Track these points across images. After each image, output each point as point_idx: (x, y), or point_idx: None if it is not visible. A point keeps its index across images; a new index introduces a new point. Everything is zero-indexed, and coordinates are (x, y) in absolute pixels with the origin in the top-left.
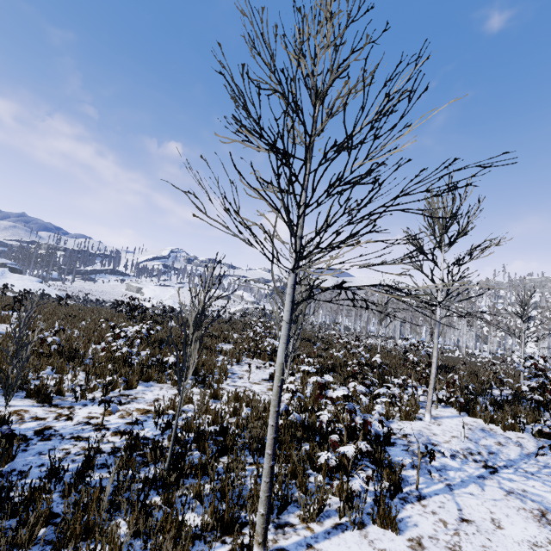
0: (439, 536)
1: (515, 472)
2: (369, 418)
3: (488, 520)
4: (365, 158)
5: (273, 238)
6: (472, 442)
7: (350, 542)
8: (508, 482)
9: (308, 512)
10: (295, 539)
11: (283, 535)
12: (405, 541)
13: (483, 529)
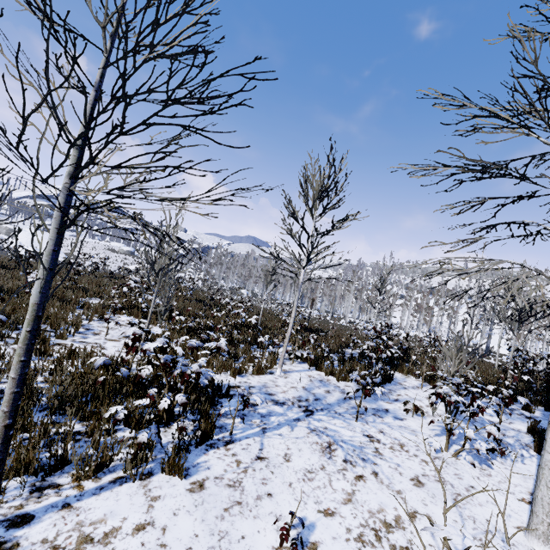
0: (226, 476)
1: (327, 413)
2: (188, 371)
3: (282, 455)
4: (150, 51)
5: (41, 142)
6: (306, 391)
7: (123, 495)
8: (316, 422)
9: (83, 470)
10: (52, 501)
11: (37, 499)
12: (187, 485)
13: (272, 464)
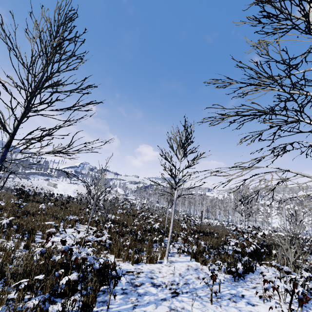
0: None
1: (189, 296)
2: (79, 257)
3: None
4: (35, 88)
5: None
6: (180, 276)
7: None
8: (178, 302)
9: None
10: None
11: None
12: None
13: None
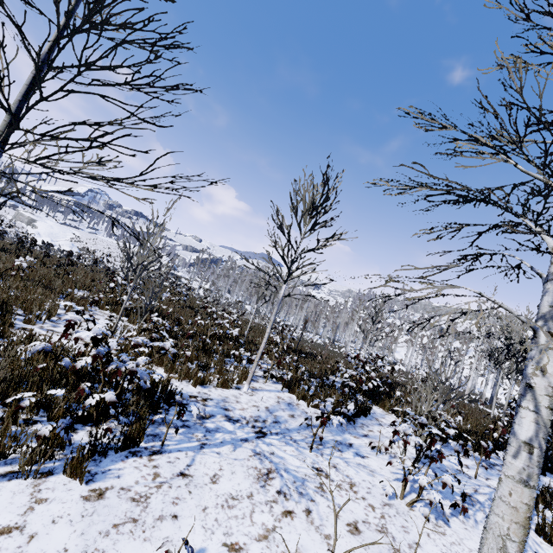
0: (134, 488)
1: (281, 438)
2: (123, 368)
3: (210, 476)
4: (83, 21)
5: None
6: (268, 412)
7: (6, 491)
8: (265, 446)
9: None
10: None
11: None
12: (85, 492)
13: (194, 483)
